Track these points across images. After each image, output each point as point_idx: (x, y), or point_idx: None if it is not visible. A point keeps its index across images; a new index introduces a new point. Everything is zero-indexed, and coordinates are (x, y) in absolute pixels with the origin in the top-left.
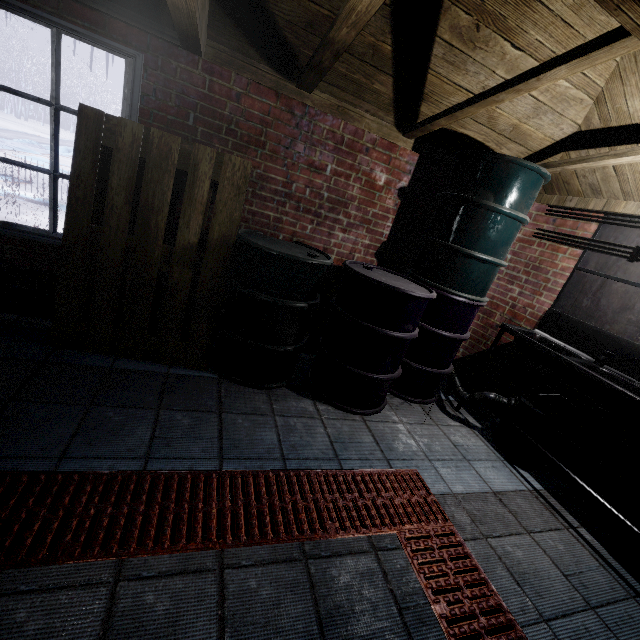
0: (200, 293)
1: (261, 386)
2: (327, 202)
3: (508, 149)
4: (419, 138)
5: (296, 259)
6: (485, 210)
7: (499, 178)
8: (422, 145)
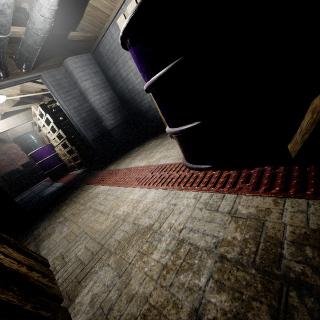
0: (3, 188)
1: (27, 189)
2: (11, 161)
3: (29, 130)
4: (15, 141)
5: (9, 172)
6: (30, 142)
7: (26, 138)
8: (16, 141)
